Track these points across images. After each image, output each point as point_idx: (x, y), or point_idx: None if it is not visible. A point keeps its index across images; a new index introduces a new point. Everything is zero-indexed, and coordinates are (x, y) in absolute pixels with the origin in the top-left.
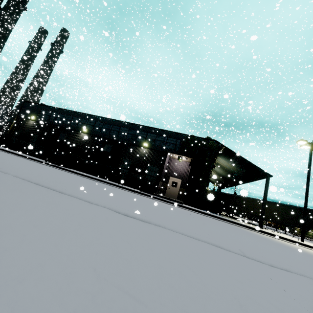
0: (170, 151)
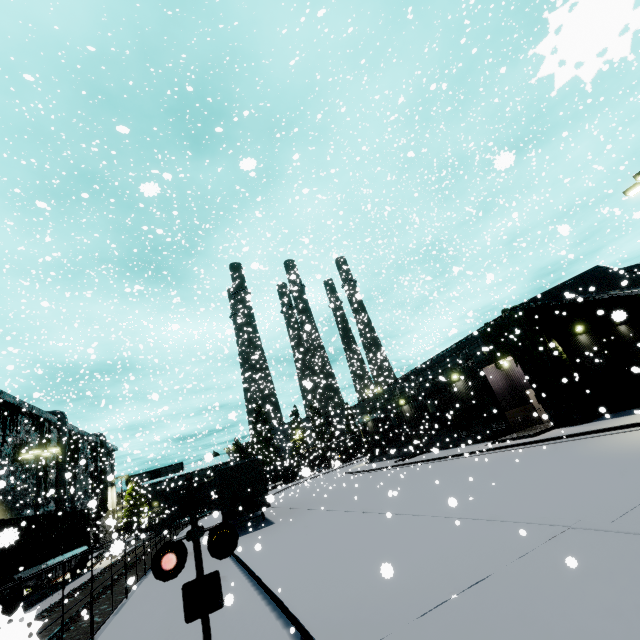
0: (483, 364)
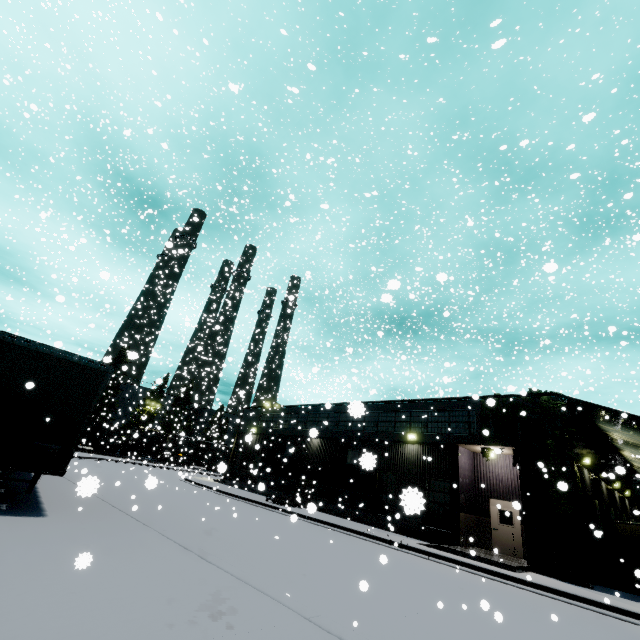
0: (462, 439)
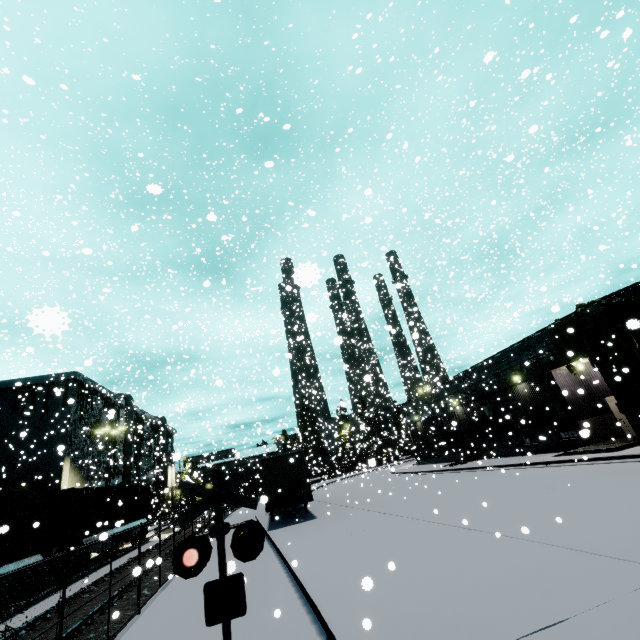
0: (551, 366)
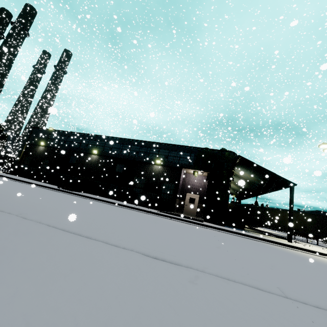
0: (185, 166)
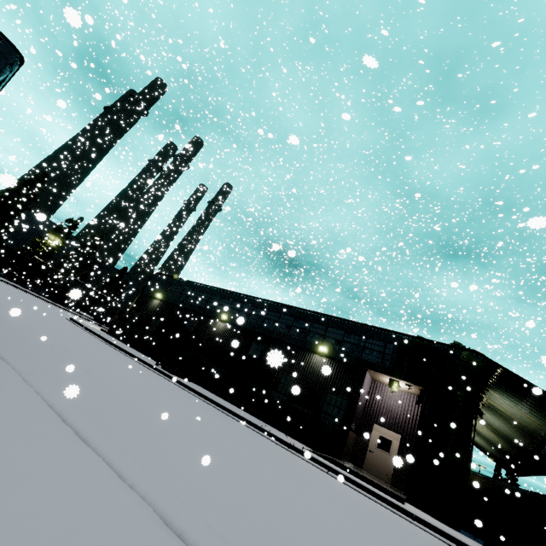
0: (373, 366)
